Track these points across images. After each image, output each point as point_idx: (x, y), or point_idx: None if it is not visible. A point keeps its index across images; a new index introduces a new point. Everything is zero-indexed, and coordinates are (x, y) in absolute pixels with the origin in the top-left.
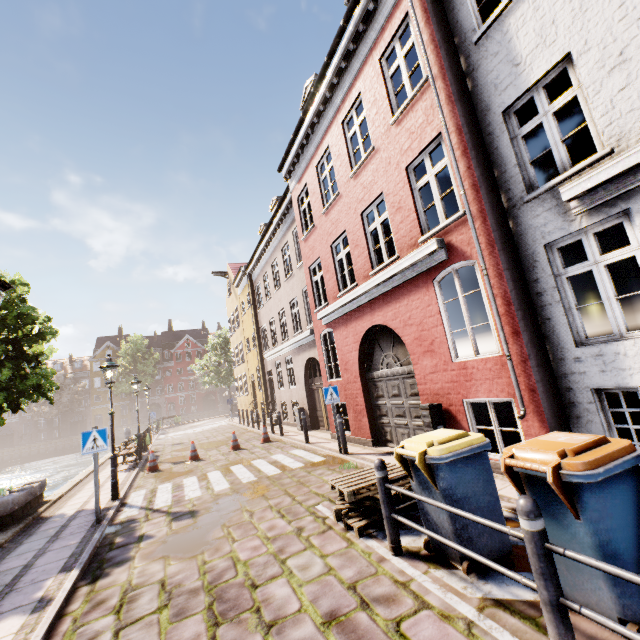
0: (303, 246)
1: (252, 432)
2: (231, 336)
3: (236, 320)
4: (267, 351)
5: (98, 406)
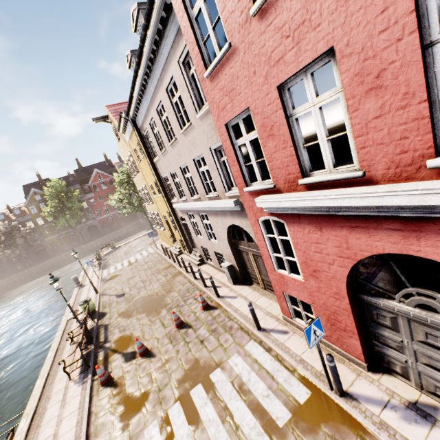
0: (208, 88)
1: (182, 276)
2: (133, 178)
3: (133, 165)
4: (175, 201)
5: (49, 237)
